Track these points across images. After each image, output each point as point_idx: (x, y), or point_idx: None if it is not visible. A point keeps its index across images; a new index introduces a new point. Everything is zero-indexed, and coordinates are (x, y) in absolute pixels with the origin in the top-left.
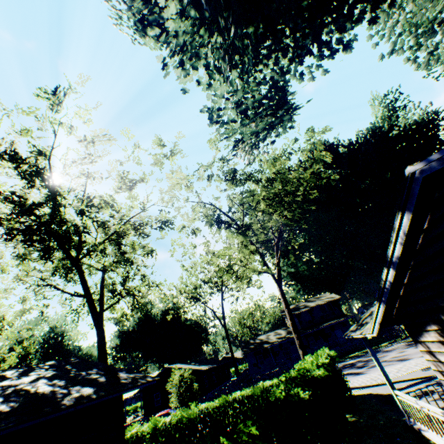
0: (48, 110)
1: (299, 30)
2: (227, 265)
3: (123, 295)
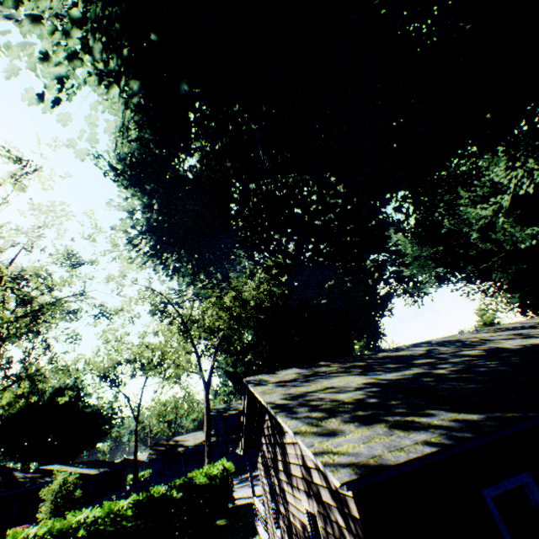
0: (9, 177)
1: (243, 248)
2: (159, 361)
3: (23, 380)
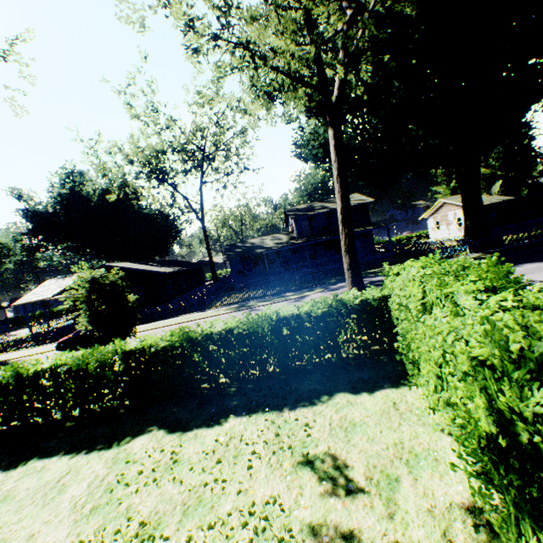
0: None
1: None
2: None
3: None
